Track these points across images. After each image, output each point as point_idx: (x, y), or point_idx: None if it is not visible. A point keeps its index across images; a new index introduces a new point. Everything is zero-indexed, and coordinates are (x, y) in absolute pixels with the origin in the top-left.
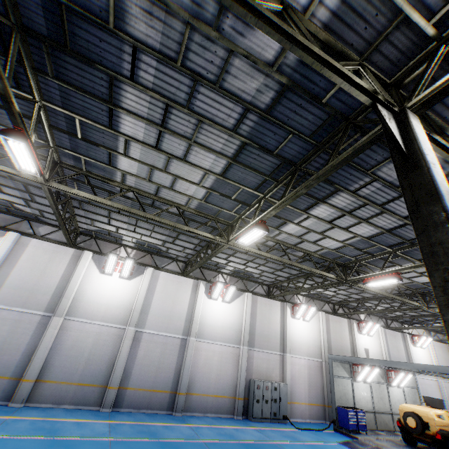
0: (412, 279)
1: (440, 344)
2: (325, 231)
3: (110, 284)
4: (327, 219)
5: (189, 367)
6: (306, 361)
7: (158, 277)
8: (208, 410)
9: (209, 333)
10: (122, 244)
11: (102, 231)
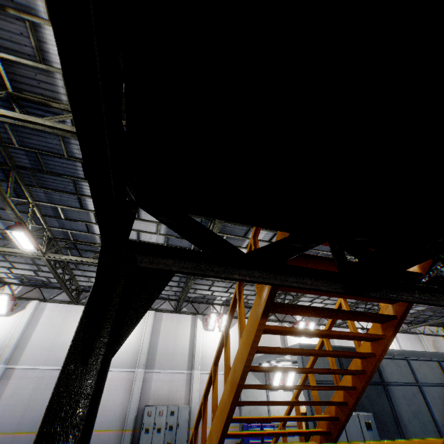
0: None
1: (407, 335)
2: None
3: None
4: None
5: None
6: (222, 377)
7: (44, 309)
8: None
9: None
10: (8, 282)
11: None
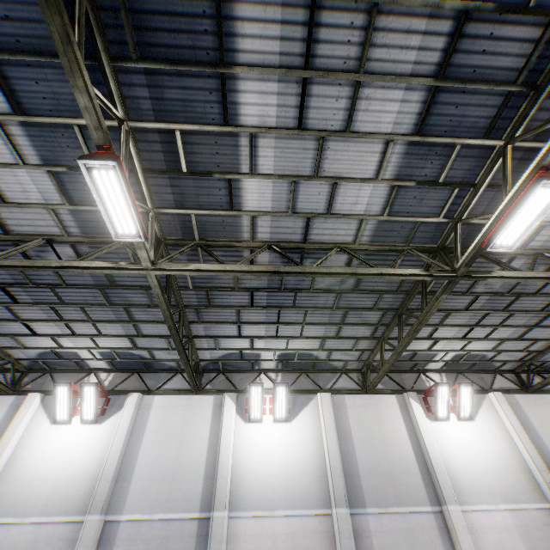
0: None
1: None
2: (318, 163)
3: (66, 439)
4: (288, 123)
5: None
6: (509, 516)
7: (150, 407)
8: None
9: (257, 494)
10: (92, 369)
11: (46, 354)
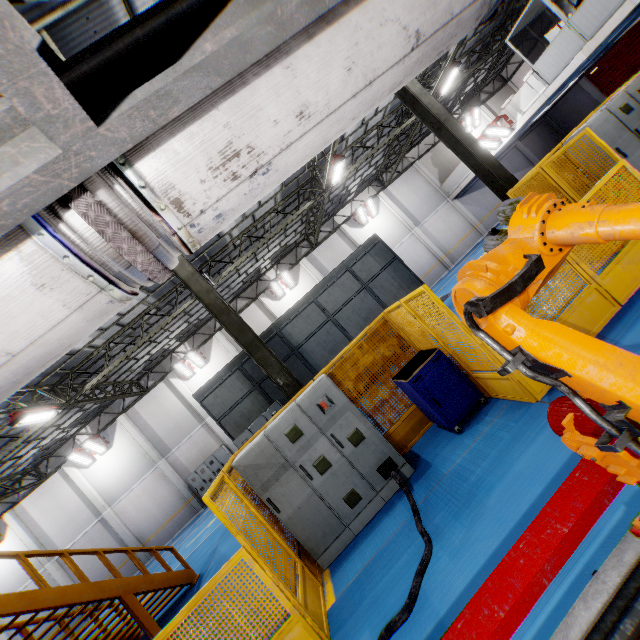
0: (131, 308)
1: (402, 177)
2: None
3: None
4: None
5: (124, 532)
6: None
7: (25, 509)
8: (173, 533)
9: (119, 490)
10: None
11: None
